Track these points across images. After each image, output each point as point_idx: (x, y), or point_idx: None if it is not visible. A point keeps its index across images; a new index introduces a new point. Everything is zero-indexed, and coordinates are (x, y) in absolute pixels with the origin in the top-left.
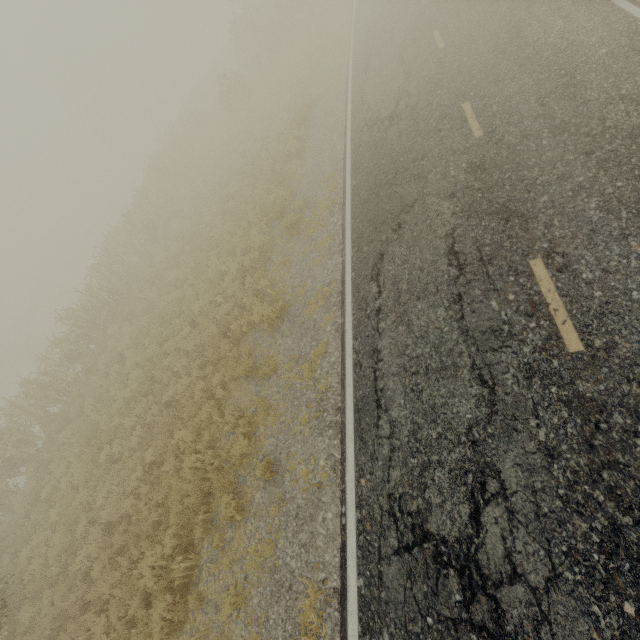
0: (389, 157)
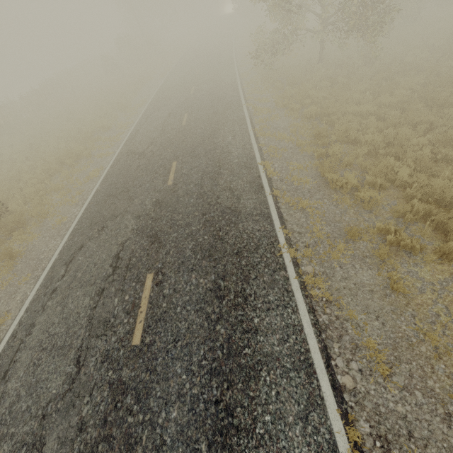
0: (166, 95)
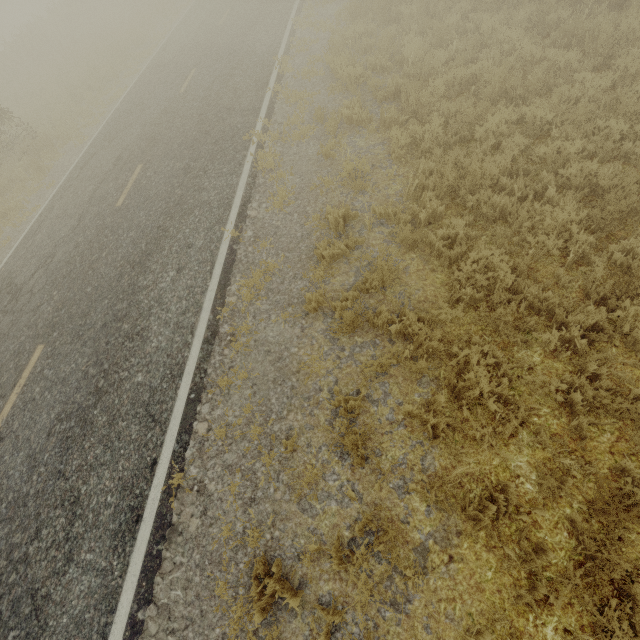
0: None
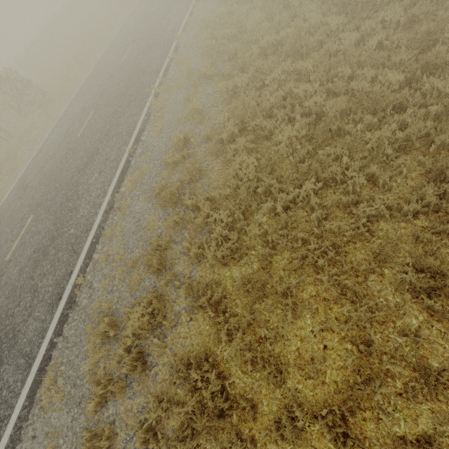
0: None
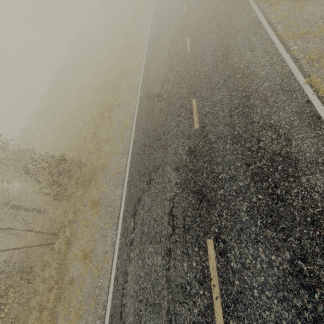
0: (161, 22)
